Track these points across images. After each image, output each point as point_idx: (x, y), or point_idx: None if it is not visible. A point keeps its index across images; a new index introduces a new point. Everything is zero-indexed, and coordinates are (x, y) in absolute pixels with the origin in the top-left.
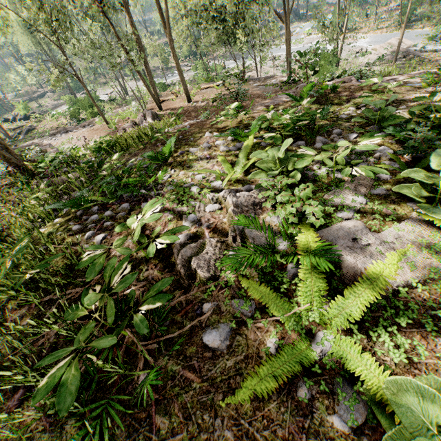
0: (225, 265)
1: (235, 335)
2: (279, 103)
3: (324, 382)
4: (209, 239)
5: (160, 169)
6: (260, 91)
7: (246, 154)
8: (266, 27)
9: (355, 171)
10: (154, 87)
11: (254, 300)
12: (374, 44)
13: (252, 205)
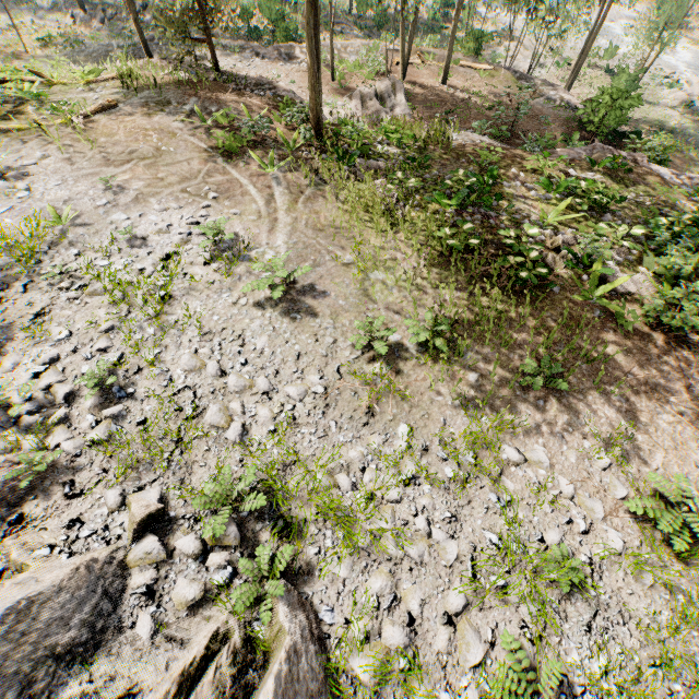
0: (554, 267)
1: (561, 291)
2: (576, 160)
3: (592, 308)
4: (550, 253)
5: (485, 194)
6: (537, 108)
7: (561, 210)
8: (575, 4)
9: (622, 244)
10: (410, 45)
11: (569, 283)
12: (693, 72)
13: (567, 244)
